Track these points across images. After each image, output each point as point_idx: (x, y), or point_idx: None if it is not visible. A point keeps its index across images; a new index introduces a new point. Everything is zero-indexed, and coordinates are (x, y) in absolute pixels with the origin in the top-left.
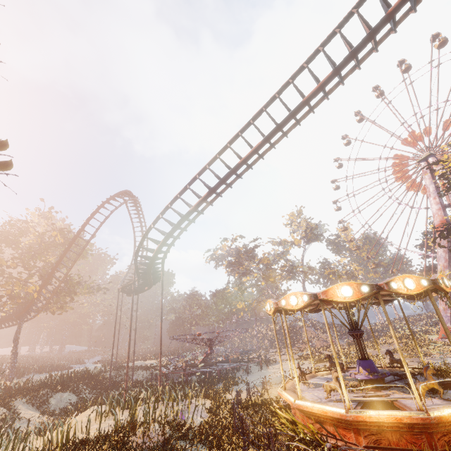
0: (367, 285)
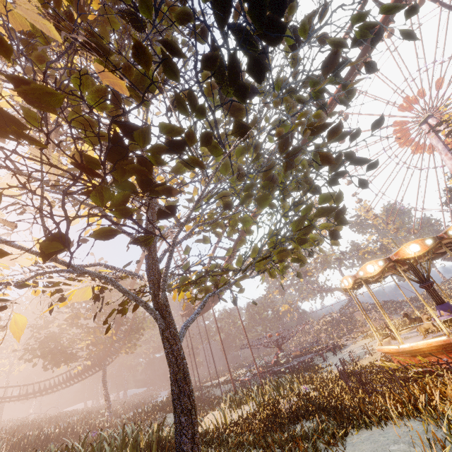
0: (430, 239)
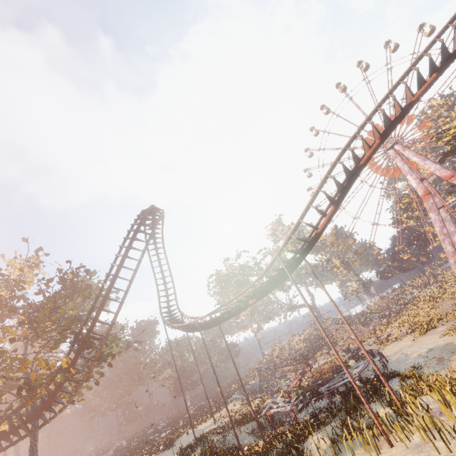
0: None
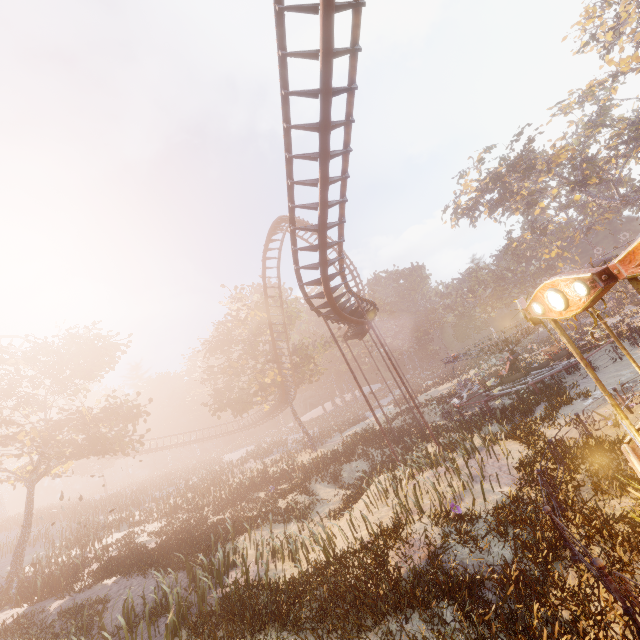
0: None
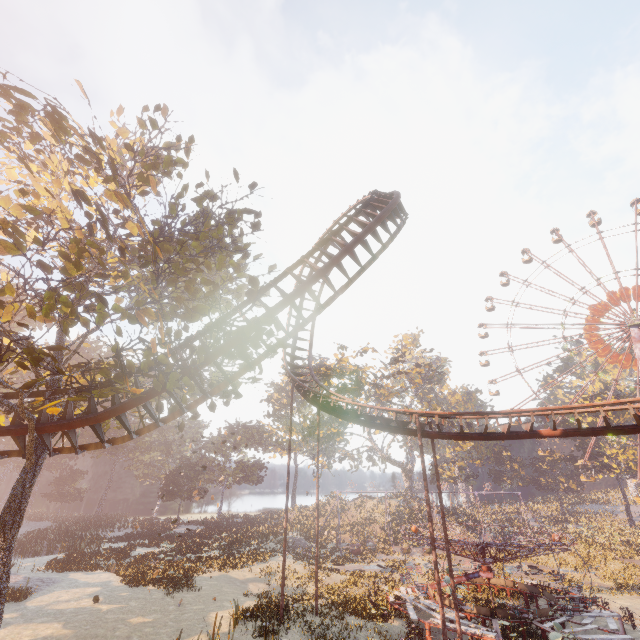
0: None
